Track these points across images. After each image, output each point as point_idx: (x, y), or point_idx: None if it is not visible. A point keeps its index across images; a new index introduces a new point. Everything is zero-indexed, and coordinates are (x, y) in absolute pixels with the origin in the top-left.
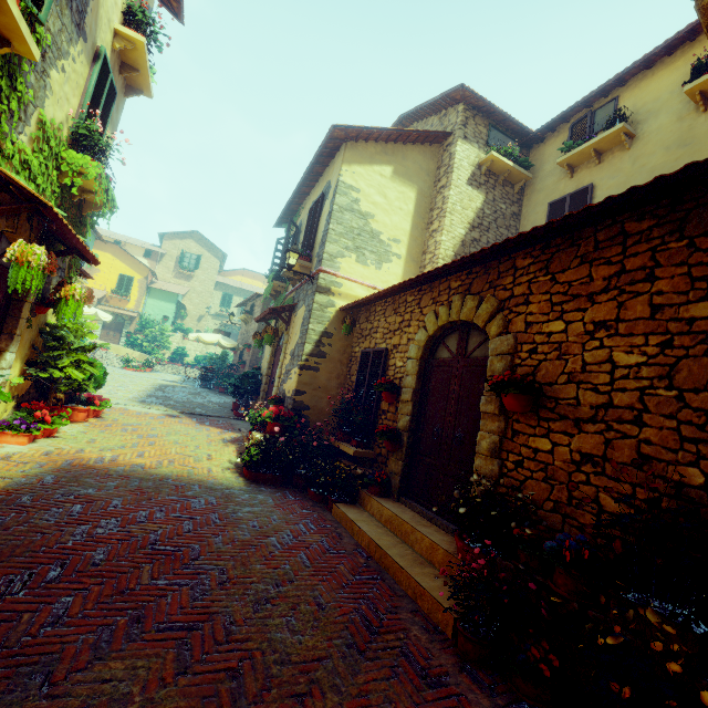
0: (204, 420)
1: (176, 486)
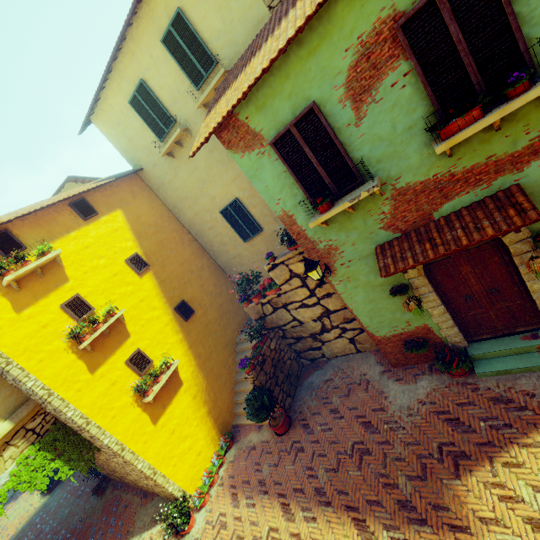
0: (16, 496)
1: (28, 525)
